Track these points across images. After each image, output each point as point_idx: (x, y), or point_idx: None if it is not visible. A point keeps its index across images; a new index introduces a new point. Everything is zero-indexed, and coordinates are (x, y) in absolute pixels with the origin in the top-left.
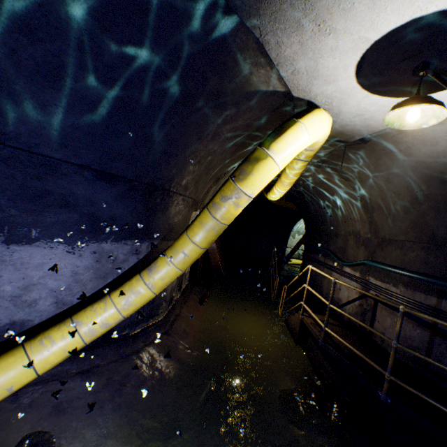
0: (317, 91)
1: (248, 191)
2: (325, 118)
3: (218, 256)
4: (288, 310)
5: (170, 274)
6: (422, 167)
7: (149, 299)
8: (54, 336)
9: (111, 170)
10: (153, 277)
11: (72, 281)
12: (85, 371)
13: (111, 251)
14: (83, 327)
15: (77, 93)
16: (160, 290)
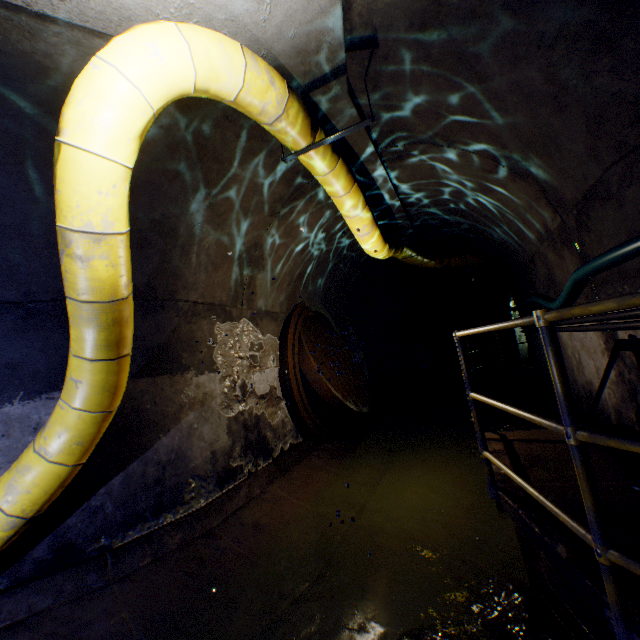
0: None
1: (74, 224)
2: (159, 27)
3: (345, 383)
4: None
5: (68, 424)
6: None
7: (58, 477)
8: None
9: None
10: (45, 436)
11: None
12: (15, 623)
13: (26, 416)
14: None
15: None
16: (73, 456)
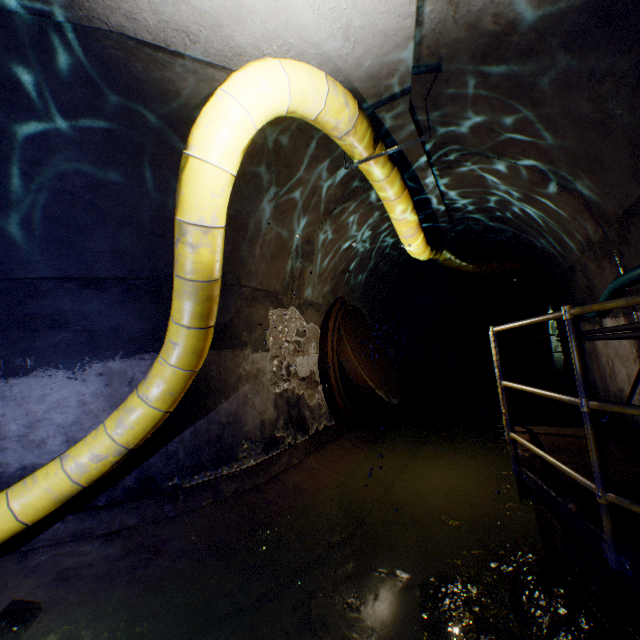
0: (247, 41)
1: (191, 218)
2: (267, 64)
3: (377, 375)
4: None
5: (165, 377)
6: (552, 29)
7: (153, 419)
8: (38, 473)
9: (95, 274)
10: (146, 386)
11: (81, 414)
12: (112, 532)
13: (124, 371)
14: (69, 461)
15: (24, 204)
16: (166, 404)
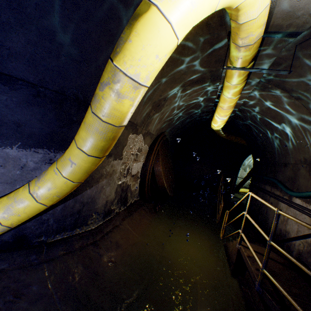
0: None
1: (129, 70)
2: None
3: (167, 179)
4: (227, 235)
5: (57, 184)
6: None
7: (38, 210)
8: None
9: (7, 71)
10: (38, 186)
11: None
12: None
13: (18, 158)
14: None
15: None
16: (52, 202)
